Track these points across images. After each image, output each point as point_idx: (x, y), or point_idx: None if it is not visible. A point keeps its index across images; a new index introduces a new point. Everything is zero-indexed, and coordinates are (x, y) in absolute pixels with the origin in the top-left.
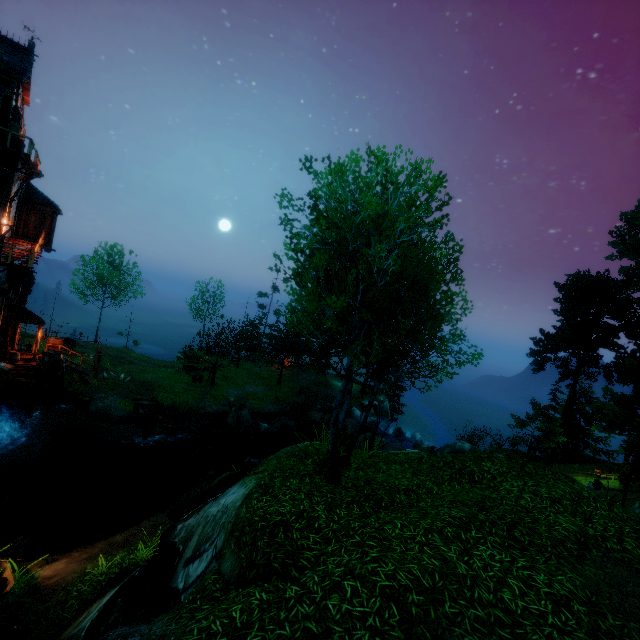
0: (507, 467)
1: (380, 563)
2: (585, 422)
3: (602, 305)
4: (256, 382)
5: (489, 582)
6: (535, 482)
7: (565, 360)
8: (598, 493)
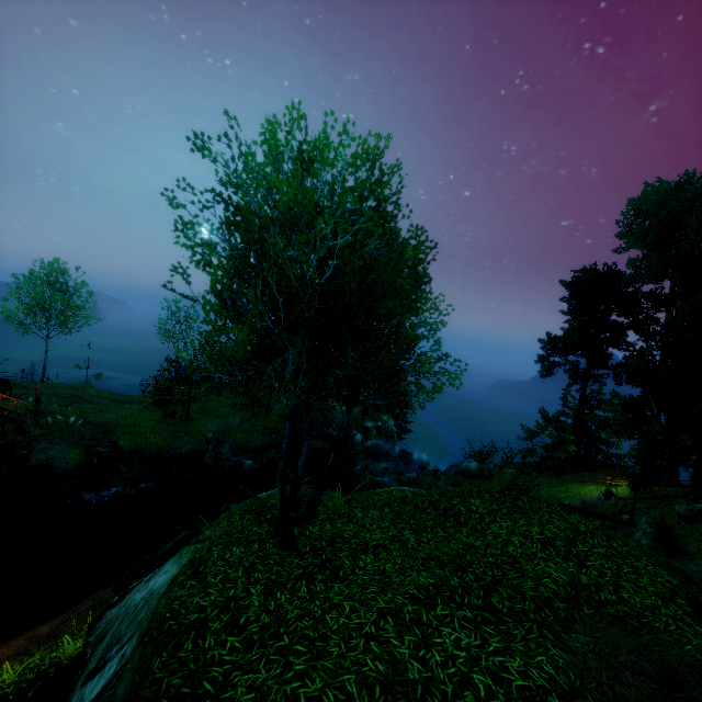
0: (498, 503)
1: (304, 680)
2: (597, 427)
3: (610, 302)
4: (241, 412)
5: (447, 685)
6: (527, 520)
7: (574, 363)
8: (608, 504)
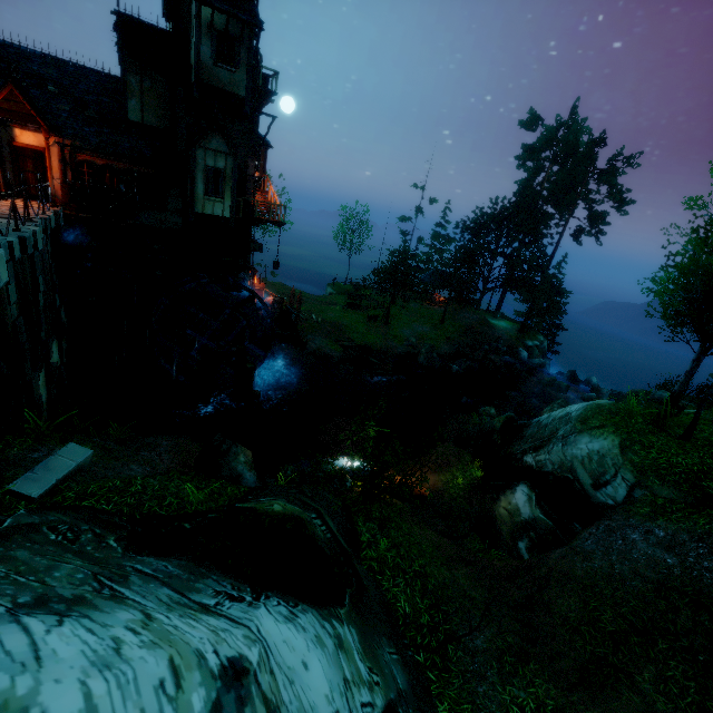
0: None
1: None
2: None
3: None
4: (419, 321)
5: None
6: None
7: None
8: None
